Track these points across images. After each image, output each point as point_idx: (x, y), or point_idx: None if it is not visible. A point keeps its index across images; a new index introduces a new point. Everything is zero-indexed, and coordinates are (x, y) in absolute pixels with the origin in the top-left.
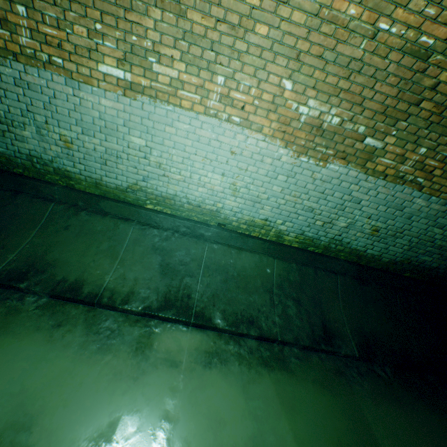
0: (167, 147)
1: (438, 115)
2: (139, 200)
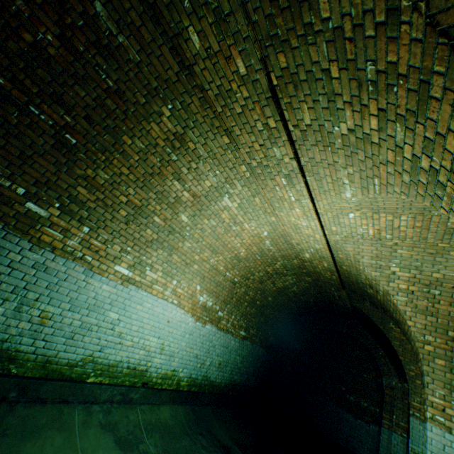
0: (133, 319)
1: (237, 302)
2: (84, 373)
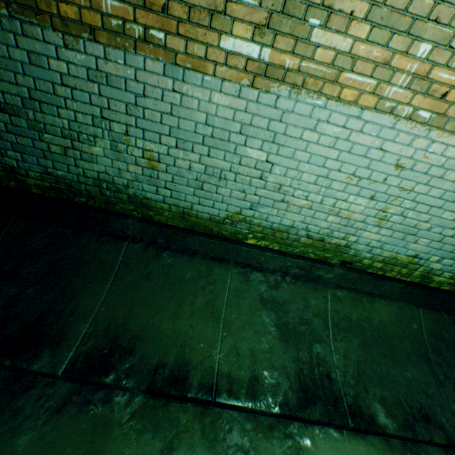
0: (298, 161)
1: None
2: (238, 233)
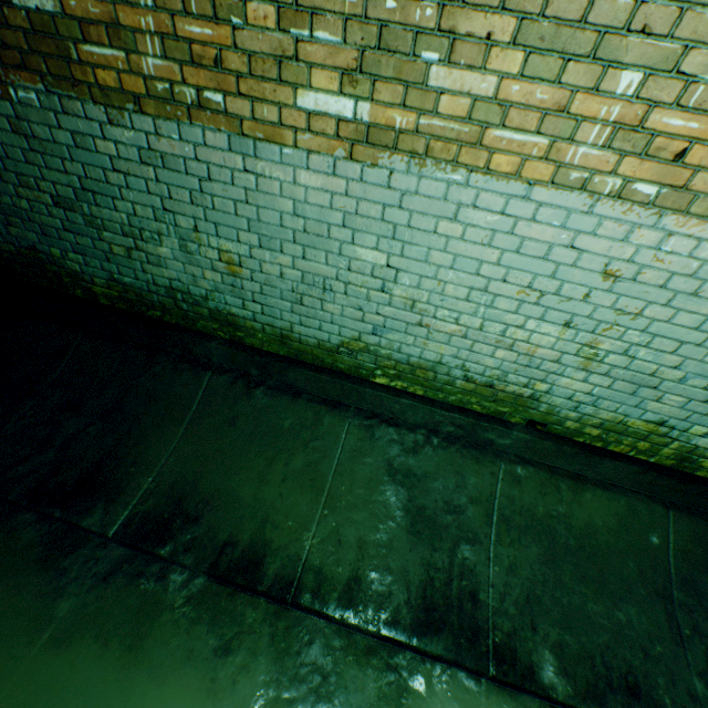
0: (436, 265)
1: None
2: (360, 367)
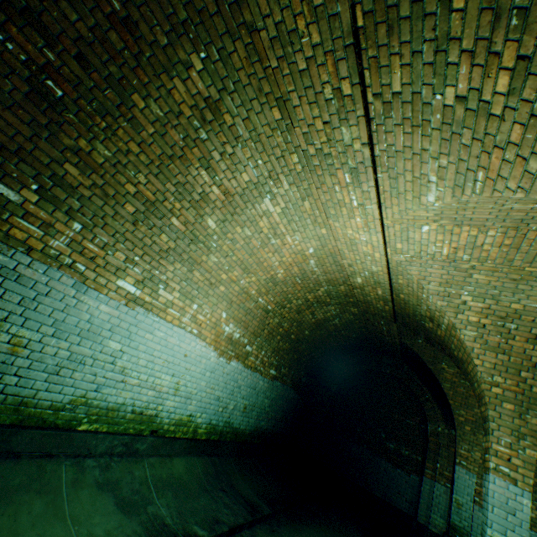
0: (140, 350)
1: (268, 335)
2: (74, 419)
